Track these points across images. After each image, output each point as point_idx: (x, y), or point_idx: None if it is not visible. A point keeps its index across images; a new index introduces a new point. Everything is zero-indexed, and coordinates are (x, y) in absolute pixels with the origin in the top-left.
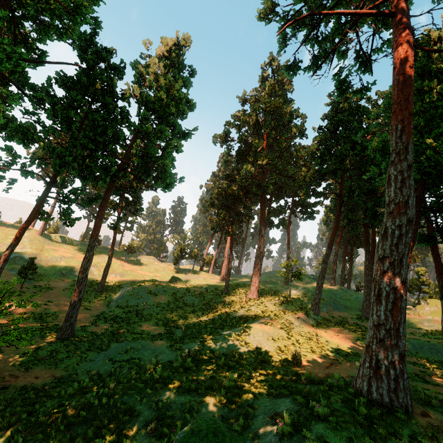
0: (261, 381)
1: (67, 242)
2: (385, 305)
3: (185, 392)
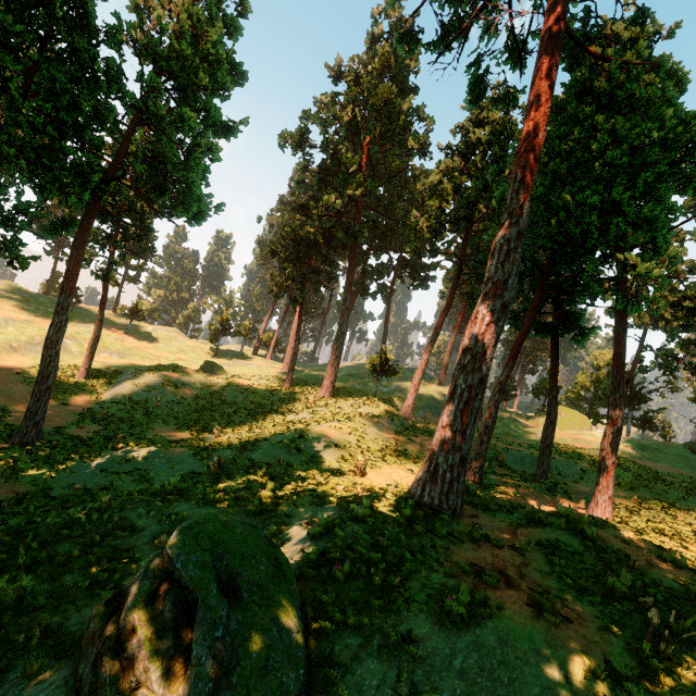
0: (309, 490)
1: (16, 294)
2: (457, 405)
3: (209, 503)
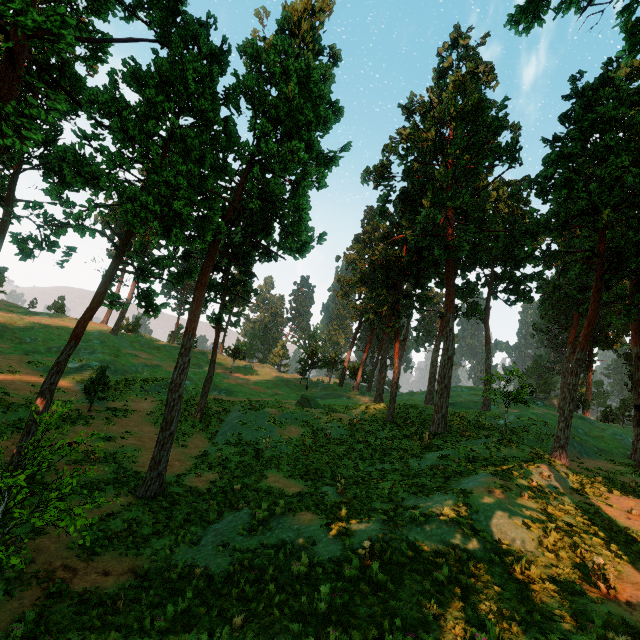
0: (559, 639)
1: (151, 345)
2: None
3: None
